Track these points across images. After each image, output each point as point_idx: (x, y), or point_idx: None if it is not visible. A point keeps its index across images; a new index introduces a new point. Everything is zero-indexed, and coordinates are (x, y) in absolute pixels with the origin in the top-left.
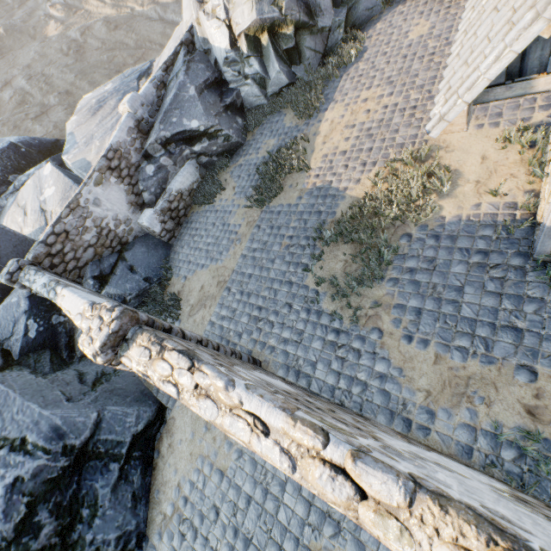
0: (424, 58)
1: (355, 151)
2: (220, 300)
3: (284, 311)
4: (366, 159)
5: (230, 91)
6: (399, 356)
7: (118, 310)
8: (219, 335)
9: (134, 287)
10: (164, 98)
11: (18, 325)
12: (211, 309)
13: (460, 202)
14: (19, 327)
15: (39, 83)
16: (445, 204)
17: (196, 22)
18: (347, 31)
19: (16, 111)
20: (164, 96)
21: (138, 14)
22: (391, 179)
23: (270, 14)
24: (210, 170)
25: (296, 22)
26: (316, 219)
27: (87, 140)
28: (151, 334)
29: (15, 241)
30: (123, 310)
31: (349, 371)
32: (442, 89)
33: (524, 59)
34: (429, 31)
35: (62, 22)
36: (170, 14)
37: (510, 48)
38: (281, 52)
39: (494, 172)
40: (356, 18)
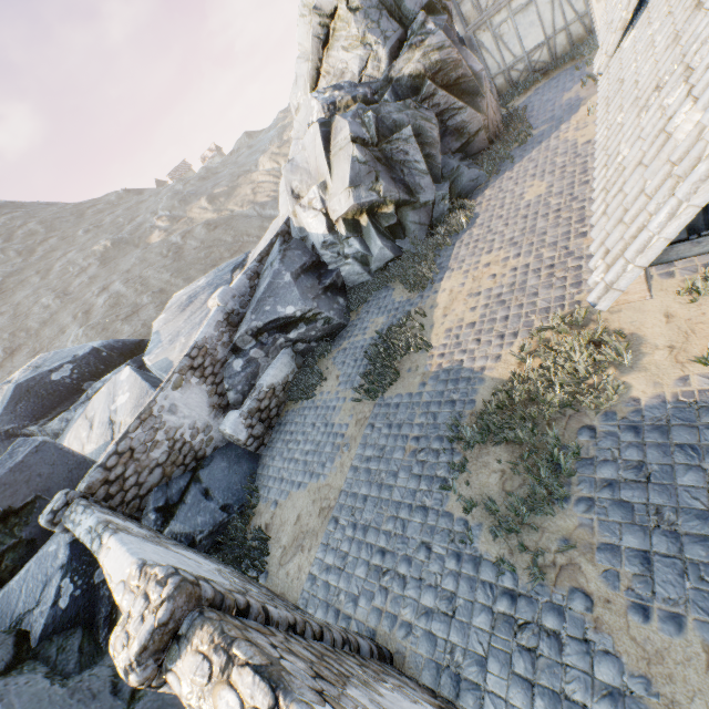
0: (548, 215)
1: (486, 321)
2: (324, 539)
3: (420, 556)
4: (503, 330)
5: (329, 272)
6: (634, 649)
7: (172, 583)
8: (324, 599)
9: (208, 520)
10: (257, 287)
11: (48, 588)
12: (311, 553)
13: (654, 376)
14: (49, 591)
15: (135, 285)
16: (632, 380)
17: (293, 215)
18: (453, 201)
19: (108, 313)
20: (258, 286)
21: (237, 214)
22: (543, 352)
23: (368, 198)
24: (308, 358)
25: (396, 201)
26: (448, 411)
27: (172, 338)
28: (214, 628)
29: (71, 464)
30: (179, 582)
31: (547, 679)
32: (597, 252)
33: (707, 210)
34: (547, 190)
35: (165, 230)
36: (269, 210)
37: (687, 203)
38: (383, 229)
39: (691, 332)
40: (461, 189)
